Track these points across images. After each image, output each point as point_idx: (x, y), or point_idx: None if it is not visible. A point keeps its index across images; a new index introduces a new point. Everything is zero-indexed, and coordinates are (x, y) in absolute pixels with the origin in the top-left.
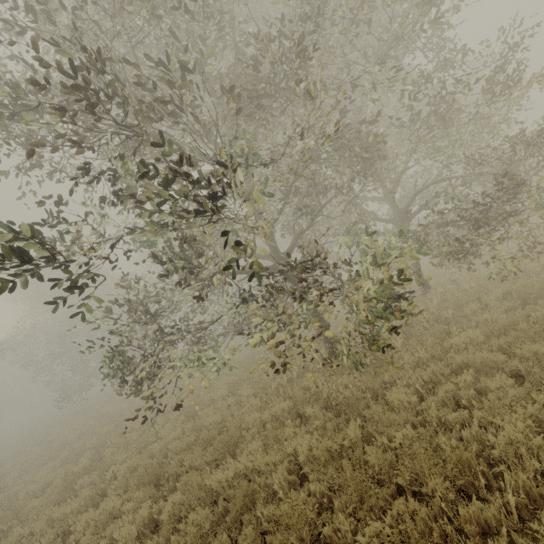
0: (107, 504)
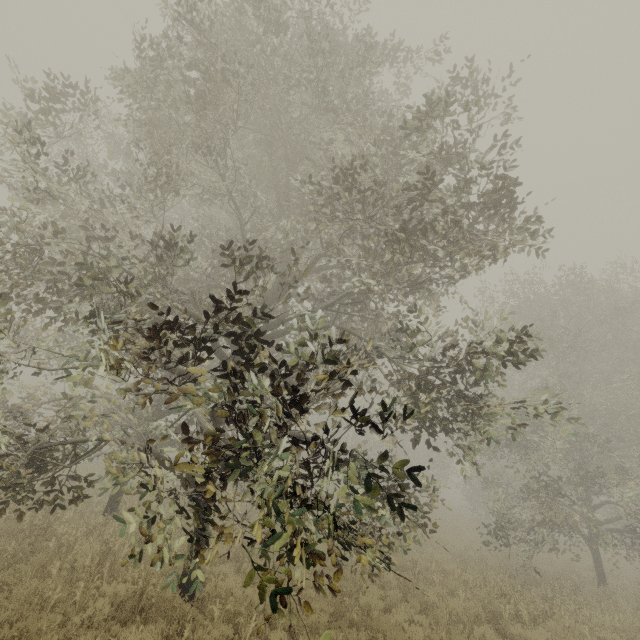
0: None
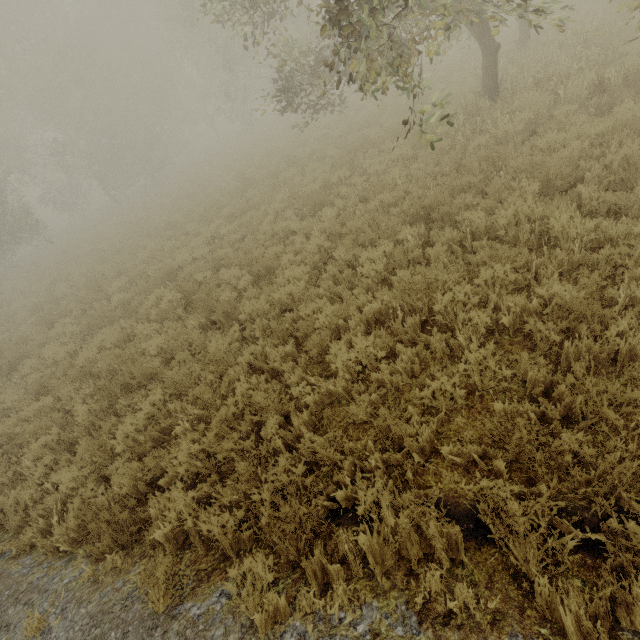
0: (378, 250)
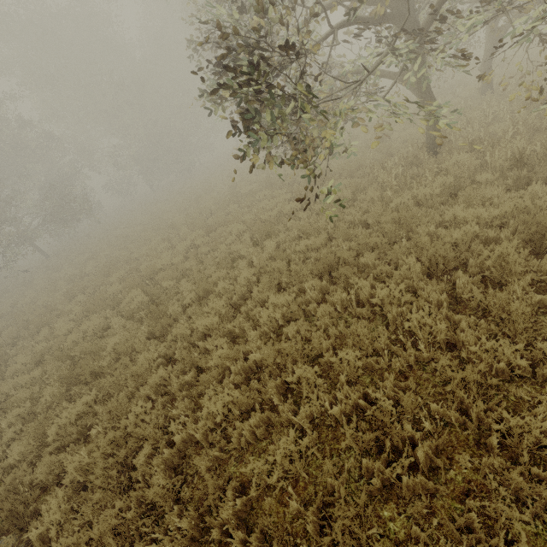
0: (281, 299)
